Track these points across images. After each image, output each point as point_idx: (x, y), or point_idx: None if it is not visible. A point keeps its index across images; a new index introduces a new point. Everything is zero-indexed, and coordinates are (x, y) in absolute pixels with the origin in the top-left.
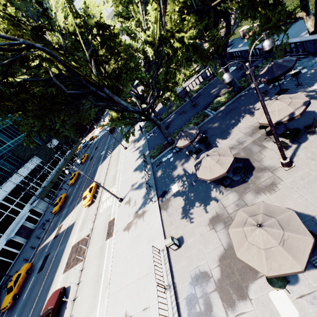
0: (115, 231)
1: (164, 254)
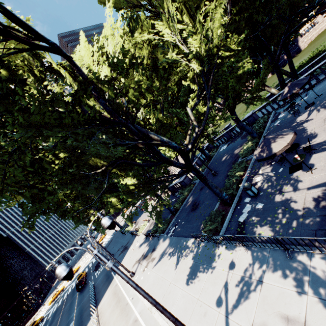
0: None
1: None
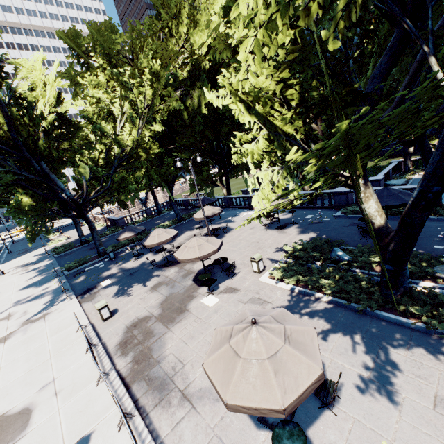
0: None
1: (86, 329)
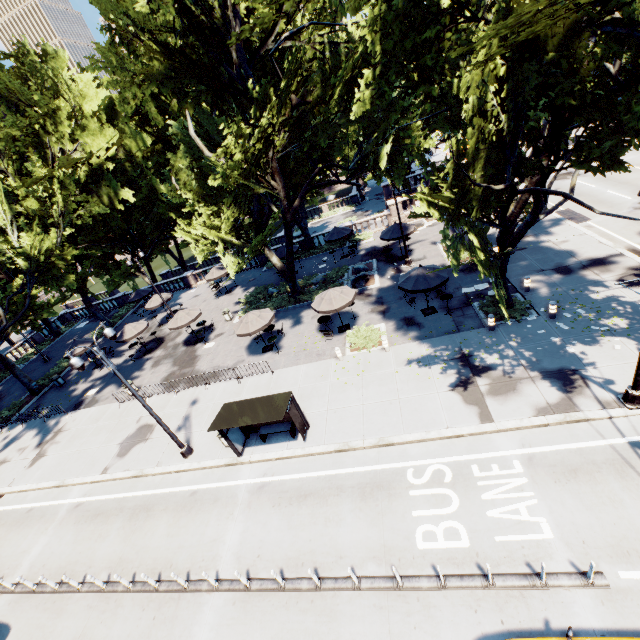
0: (5, 487)
1: (127, 402)
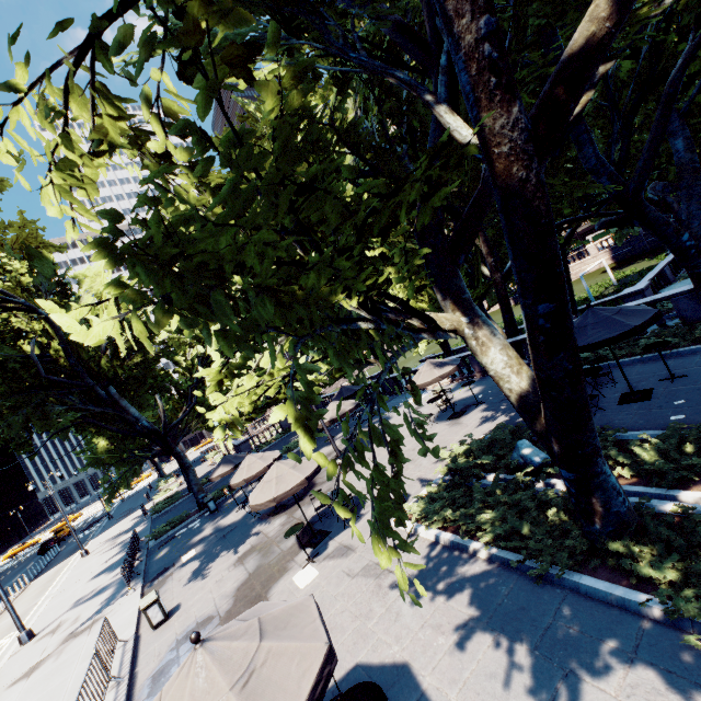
0: None
1: (125, 646)
